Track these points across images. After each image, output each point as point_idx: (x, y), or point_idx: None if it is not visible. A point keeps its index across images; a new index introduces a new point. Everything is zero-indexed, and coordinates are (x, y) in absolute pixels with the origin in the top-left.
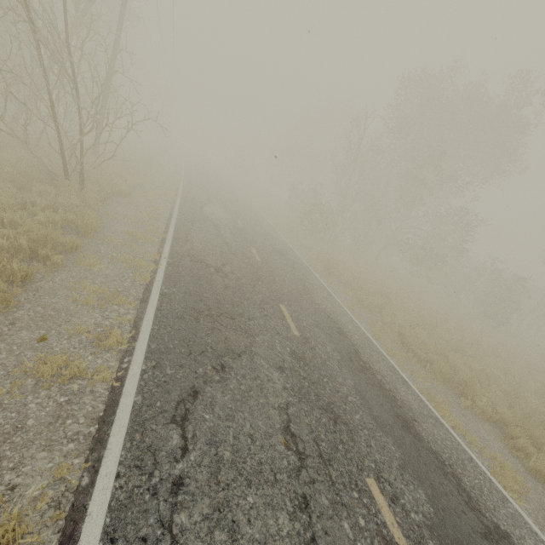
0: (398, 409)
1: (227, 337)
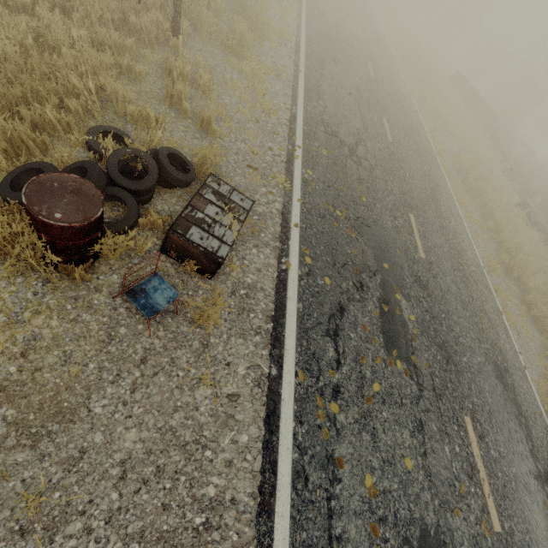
0: None
1: None
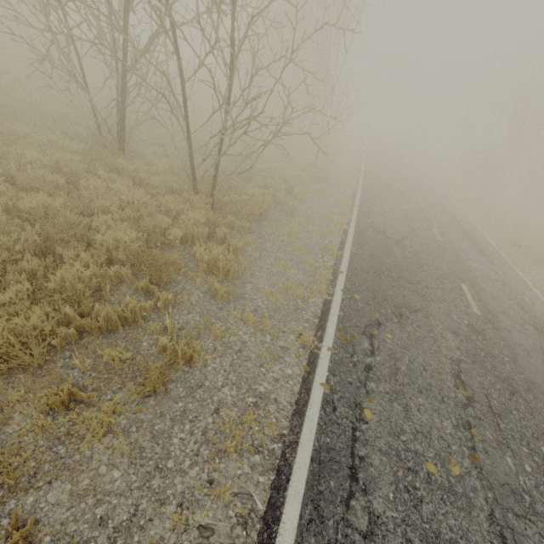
0: (467, 234)
1: (388, 195)
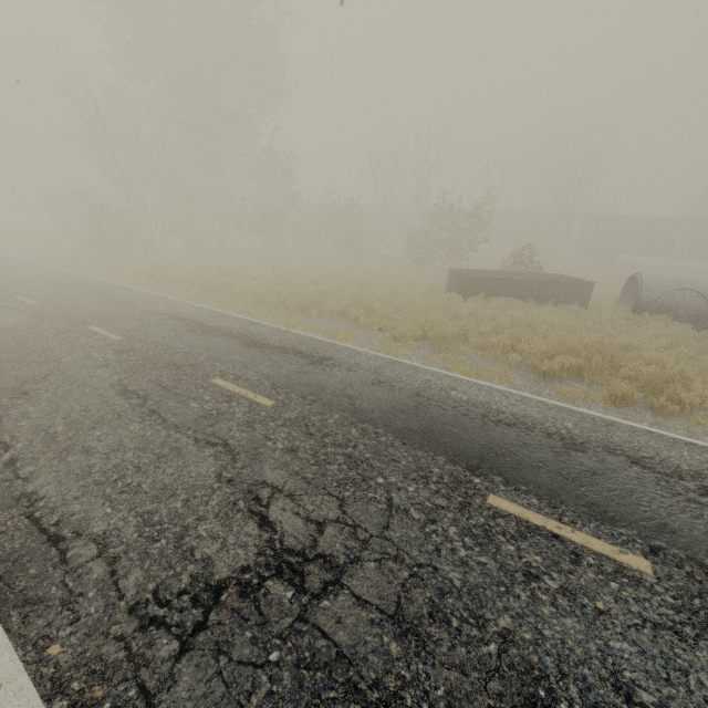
0: (247, 339)
1: (19, 375)
